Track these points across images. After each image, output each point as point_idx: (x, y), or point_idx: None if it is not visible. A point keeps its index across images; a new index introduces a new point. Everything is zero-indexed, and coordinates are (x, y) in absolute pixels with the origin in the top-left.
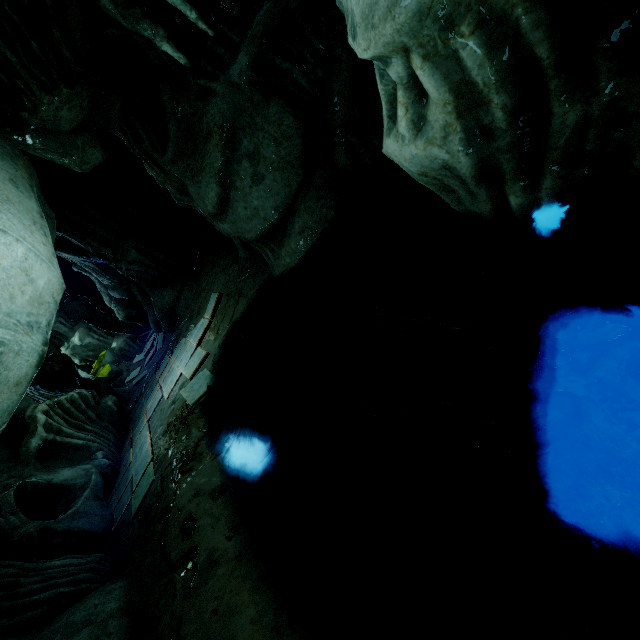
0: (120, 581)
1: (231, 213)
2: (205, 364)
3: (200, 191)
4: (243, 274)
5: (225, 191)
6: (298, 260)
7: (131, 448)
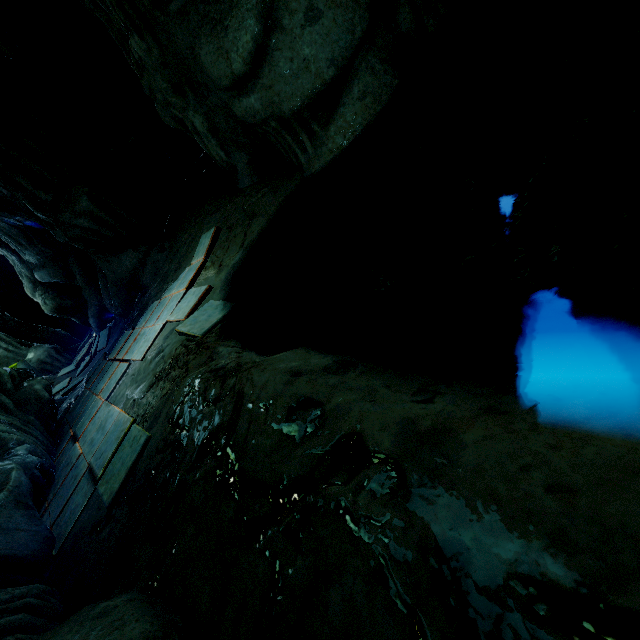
0: (118, 595)
1: (267, 72)
2: (208, 299)
3: (224, 41)
4: (254, 197)
5: (265, 34)
6: (354, 138)
7: (76, 442)
